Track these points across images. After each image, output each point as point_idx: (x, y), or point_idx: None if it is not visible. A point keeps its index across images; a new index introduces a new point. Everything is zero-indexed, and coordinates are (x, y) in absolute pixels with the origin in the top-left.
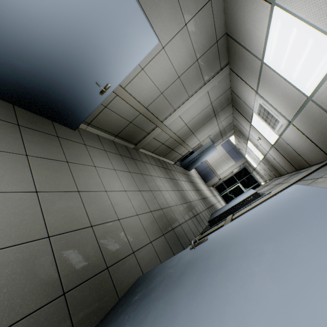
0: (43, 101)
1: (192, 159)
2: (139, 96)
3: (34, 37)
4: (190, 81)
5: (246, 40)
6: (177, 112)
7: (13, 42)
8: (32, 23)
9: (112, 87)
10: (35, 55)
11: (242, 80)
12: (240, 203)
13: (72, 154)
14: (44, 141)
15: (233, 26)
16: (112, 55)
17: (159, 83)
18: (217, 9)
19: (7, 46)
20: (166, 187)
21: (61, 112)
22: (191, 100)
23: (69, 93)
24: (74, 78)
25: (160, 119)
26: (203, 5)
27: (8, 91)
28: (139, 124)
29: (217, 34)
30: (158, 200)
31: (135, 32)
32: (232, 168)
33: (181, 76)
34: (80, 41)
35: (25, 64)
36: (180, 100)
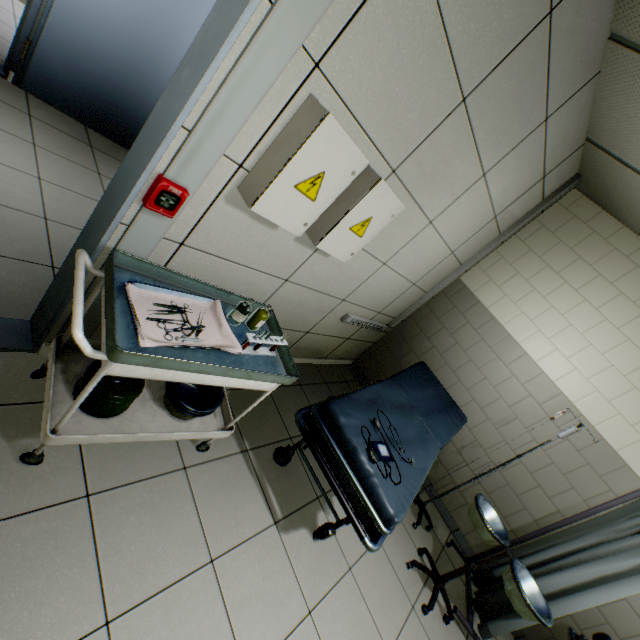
0: (119, 122)
1: None
2: None
3: (102, 31)
4: None
5: None
6: None
7: (80, 39)
8: (98, 13)
9: None
10: (105, 55)
11: None
12: None
13: None
14: None
15: None
16: None
17: None
18: None
19: (75, 45)
20: None
21: None
22: None
23: (150, 110)
24: (154, 87)
25: None
26: None
27: (79, 106)
28: None
29: None
30: None
31: None
32: None
33: None
34: (154, 31)
35: (95, 68)
36: None
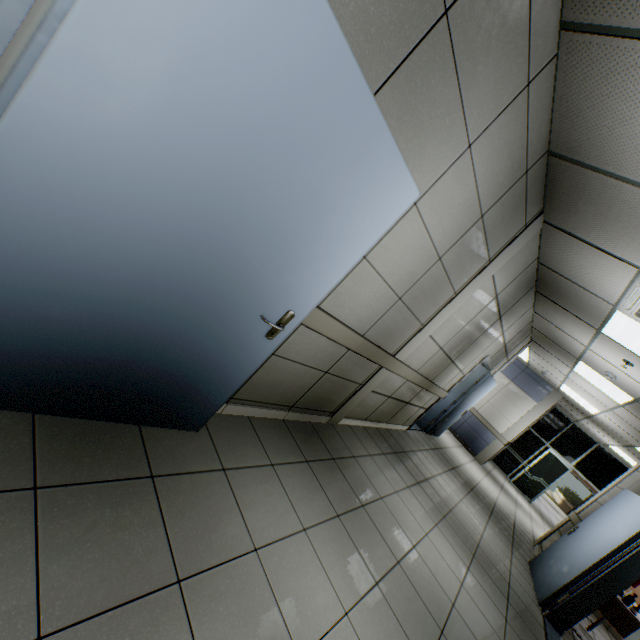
0: (117, 386)
1: (443, 409)
2: (350, 314)
3: (100, 236)
4: (462, 261)
5: (627, 159)
6: (426, 328)
7: (36, 260)
8: (94, 202)
9: (297, 316)
10: (100, 281)
11: (589, 245)
12: (624, 546)
13: (191, 532)
14: (109, 522)
15: (578, 135)
16: (304, 245)
17: (396, 279)
18: (537, 105)
19: (18, 272)
20: (419, 521)
21: (163, 400)
22: (459, 299)
23: (189, 352)
24: (204, 316)
25: (389, 351)
26: (511, 100)
27: (17, 383)
28: (344, 371)
29: (528, 157)
30: (422, 592)
31: (367, 182)
32: (532, 416)
33: (444, 256)
34: (227, 224)
35: (70, 308)
36: (436, 304)
